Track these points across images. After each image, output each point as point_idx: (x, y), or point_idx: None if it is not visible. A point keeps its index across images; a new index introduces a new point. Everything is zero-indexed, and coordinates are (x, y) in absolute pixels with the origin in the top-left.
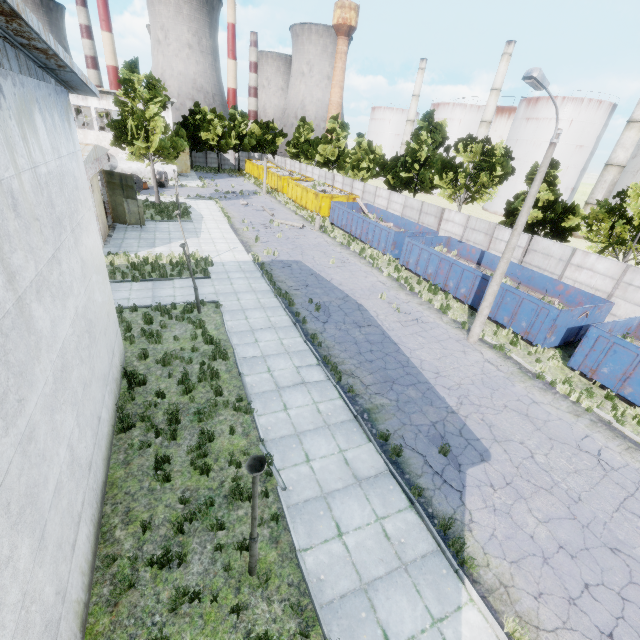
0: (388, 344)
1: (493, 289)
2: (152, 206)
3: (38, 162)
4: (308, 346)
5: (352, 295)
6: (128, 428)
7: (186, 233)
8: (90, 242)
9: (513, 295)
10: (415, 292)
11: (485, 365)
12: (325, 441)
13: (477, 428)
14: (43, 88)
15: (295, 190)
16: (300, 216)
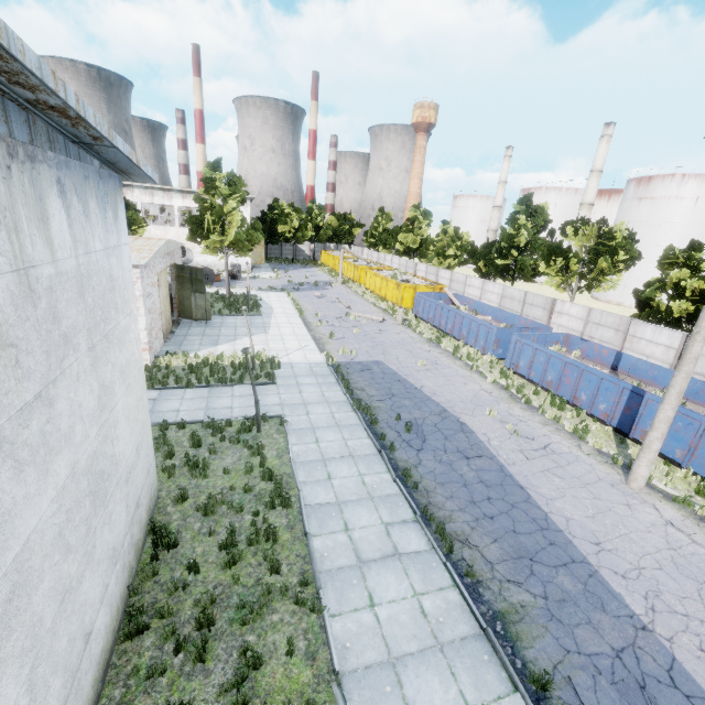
0: (511, 488)
1: (666, 414)
2: (221, 299)
3: (38, 260)
4: (399, 488)
5: (451, 409)
6: (138, 631)
7: (253, 328)
8: (123, 356)
9: (688, 419)
10: (533, 406)
11: (669, 531)
12: (439, 681)
13: (698, 669)
14: (75, 168)
15: (373, 280)
16: (379, 308)
